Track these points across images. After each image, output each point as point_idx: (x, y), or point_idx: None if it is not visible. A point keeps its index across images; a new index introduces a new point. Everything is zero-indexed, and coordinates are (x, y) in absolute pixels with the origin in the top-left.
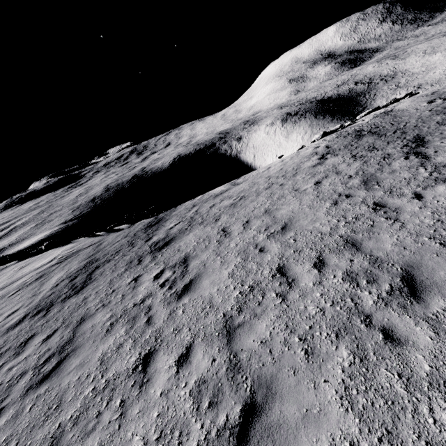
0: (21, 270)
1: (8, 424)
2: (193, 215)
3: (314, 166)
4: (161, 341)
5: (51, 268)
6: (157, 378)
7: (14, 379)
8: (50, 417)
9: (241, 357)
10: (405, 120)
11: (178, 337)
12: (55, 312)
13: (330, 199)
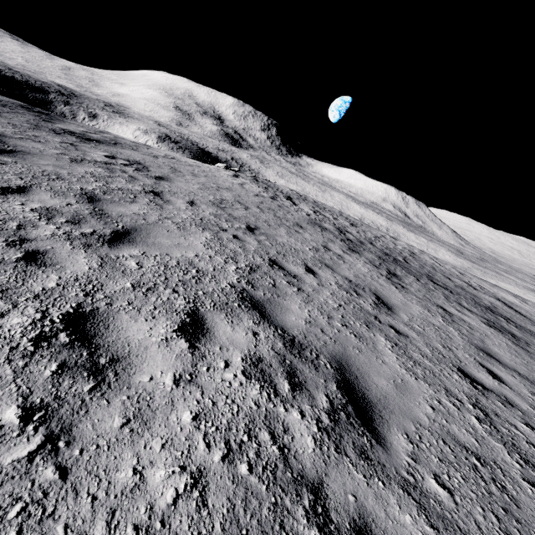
0: None
1: None
2: (114, 139)
3: (232, 176)
4: (161, 191)
5: None
6: (176, 203)
7: None
8: (58, 180)
9: (234, 216)
10: (281, 189)
11: (177, 195)
12: None
13: (253, 193)
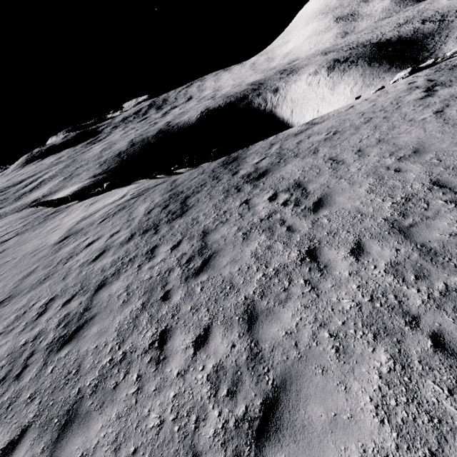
0: (92, 205)
1: (185, 300)
2: (279, 151)
3: (422, 99)
4: (318, 241)
5: (129, 201)
6: (336, 265)
7: (163, 273)
8: (230, 294)
9: (432, 246)
10: None
11: (337, 238)
12: (166, 230)
13: None
